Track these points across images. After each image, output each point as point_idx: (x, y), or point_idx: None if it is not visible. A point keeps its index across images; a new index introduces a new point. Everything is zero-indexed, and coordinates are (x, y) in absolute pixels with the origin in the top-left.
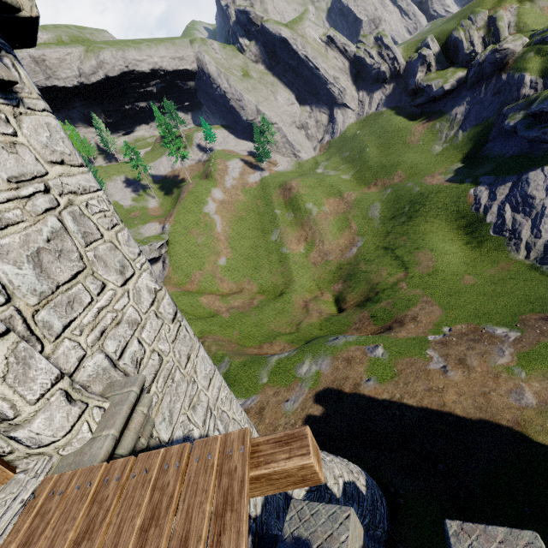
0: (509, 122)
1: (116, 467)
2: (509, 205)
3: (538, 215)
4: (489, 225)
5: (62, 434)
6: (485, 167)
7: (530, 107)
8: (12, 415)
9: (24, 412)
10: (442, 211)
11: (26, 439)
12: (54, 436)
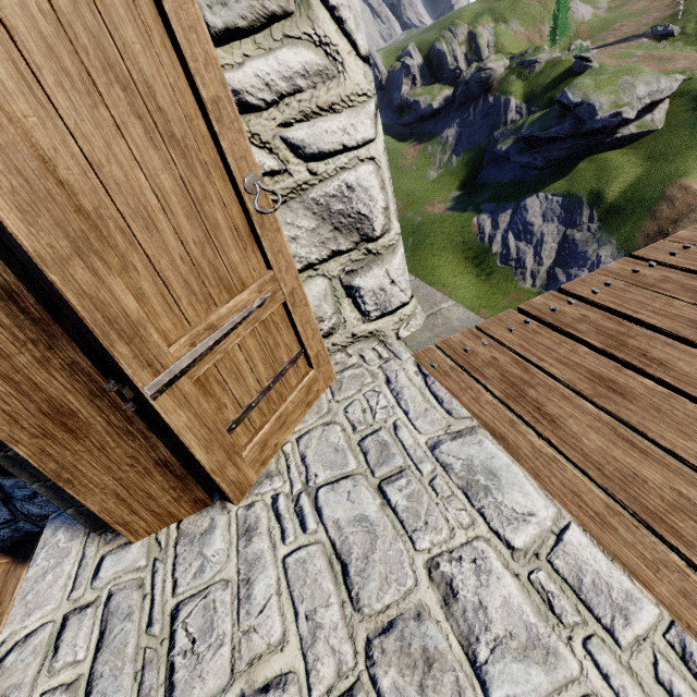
0: (502, 147)
1: (542, 302)
2: (512, 234)
3: (538, 242)
4: (495, 255)
5: (408, 295)
6: (485, 194)
7: (519, 132)
8: (379, 230)
9: (392, 227)
10: (448, 242)
11: (372, 295)
12: (405, 293)
